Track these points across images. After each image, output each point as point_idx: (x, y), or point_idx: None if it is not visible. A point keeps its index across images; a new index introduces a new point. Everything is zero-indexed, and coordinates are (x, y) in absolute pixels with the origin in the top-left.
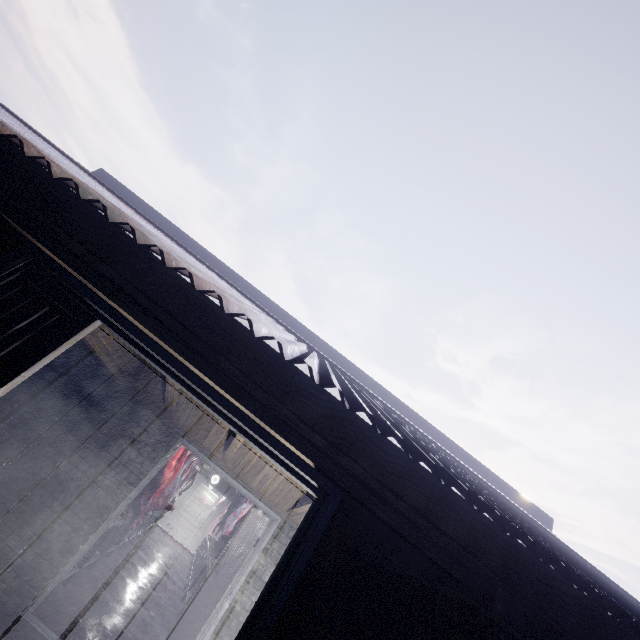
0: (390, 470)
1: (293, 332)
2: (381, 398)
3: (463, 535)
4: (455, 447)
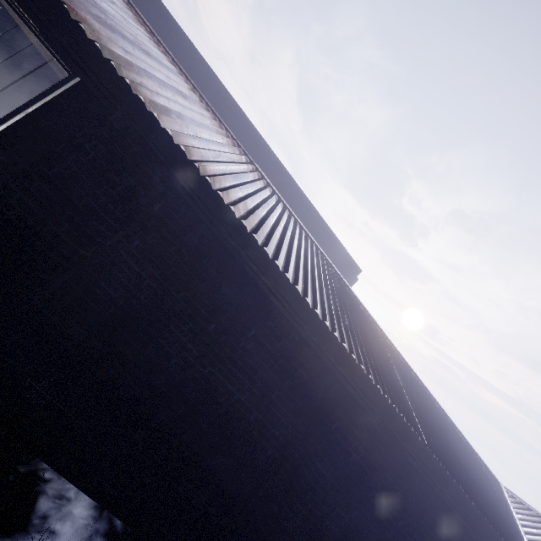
0: (83, 48)
1: (167, 50)
2: (267, 158)
3: (116, 92)
4: (312, 208)
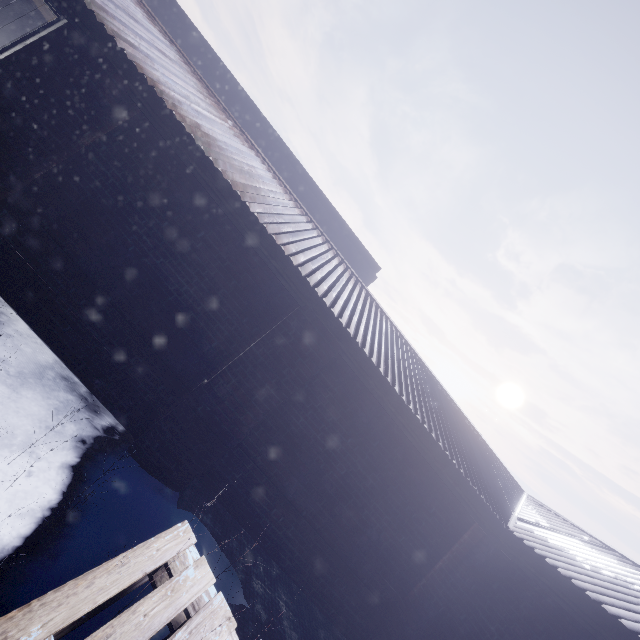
0: None
1: (165, 31)
2: (280, 150)
3: (87, 23)
4: (326, 201)
